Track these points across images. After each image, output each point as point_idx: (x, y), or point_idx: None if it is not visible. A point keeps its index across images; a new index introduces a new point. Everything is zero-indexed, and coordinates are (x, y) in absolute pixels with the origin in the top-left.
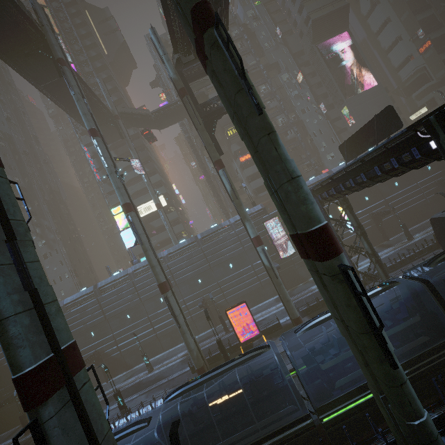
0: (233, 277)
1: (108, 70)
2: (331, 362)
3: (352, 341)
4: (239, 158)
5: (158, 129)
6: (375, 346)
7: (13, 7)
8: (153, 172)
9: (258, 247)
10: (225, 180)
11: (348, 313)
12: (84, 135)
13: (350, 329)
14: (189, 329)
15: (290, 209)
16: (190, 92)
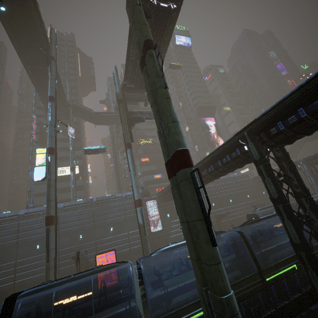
0: (110, 239)
1: (77, 83)
2: (172, 279)
3: (190, 238)
4: (141, 158)
5: (95, 124)
6: (205, 230)
7: (39, 23)
8: (78, 148)
9: (138, 208)
10: (130, 156)
11: (191, 205)
12: (39, 109)
13: (191, 223)
14: (55, 267)
15: (169, 140)
16: (125, 104)
